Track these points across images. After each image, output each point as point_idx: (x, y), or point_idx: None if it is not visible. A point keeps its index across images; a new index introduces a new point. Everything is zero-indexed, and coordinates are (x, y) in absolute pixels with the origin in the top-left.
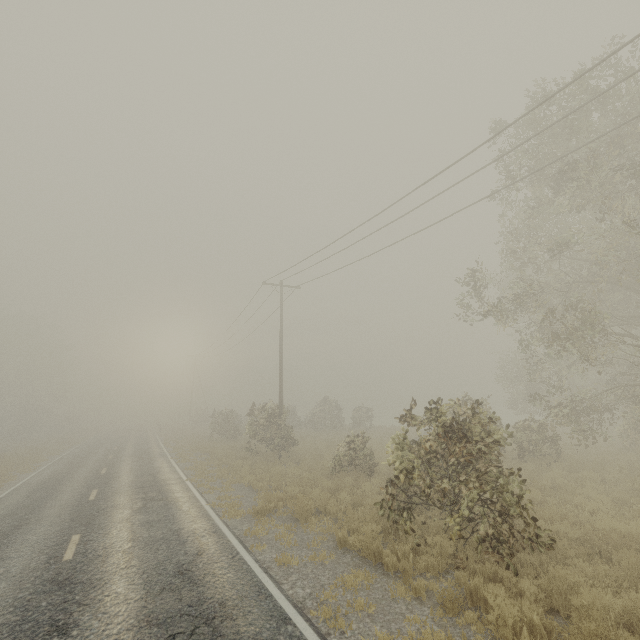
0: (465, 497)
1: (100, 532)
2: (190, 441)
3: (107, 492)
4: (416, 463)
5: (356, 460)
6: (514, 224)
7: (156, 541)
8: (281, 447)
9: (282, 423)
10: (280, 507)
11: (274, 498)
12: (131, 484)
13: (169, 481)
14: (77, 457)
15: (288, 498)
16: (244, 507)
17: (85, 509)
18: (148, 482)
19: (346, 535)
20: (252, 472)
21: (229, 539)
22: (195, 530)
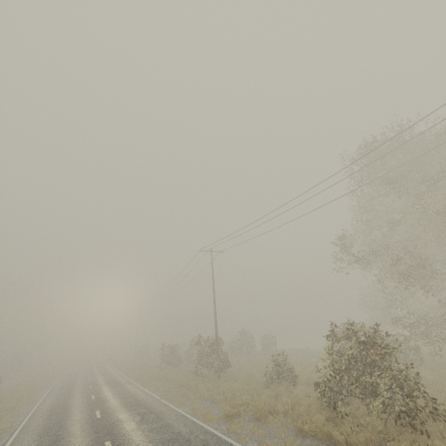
0: (382, 385)
1: (123, 438)
2: (143, 371)
3: (107, 411)
4: (344, 365)
5: (282, 373)
6: (359, 206)
7: (168, 441)
8: (220, 369)
9: (219, 350)
10: (241, 411)
11: (237, 404)
12: (121, 404)
13: (148, 400)
14: (64, 389)
15: (250, 402)
16: (214, 414)
17: (100, 424)
18: (133, 402)
19: (302, 425)
20: (207, 389)
21: (219, 435)
22: (191, 431)
